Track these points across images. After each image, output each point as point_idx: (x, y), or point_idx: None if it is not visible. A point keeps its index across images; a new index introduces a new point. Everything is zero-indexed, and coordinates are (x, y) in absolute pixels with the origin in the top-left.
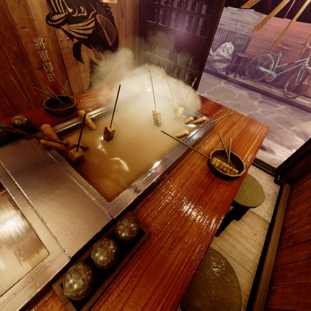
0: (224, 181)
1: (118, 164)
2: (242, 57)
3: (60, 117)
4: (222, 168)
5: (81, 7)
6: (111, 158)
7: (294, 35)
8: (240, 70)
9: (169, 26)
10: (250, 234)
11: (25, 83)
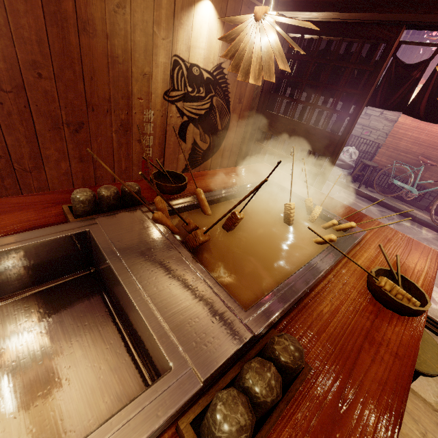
0: (397, 316)
1: (245, 263)
2: (369, 165)
3: (165, 195)
4: (396, 295)
5: (201, 88)
6: (234, 253)
7: None
8: (366, 180)
9: (293, 119)
10: (415, 434)
11: (118, 153)
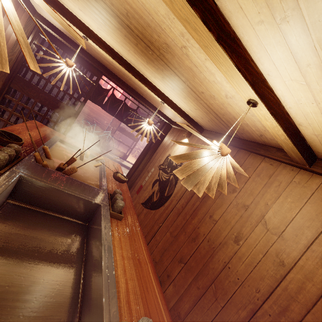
0: (122, 184)
1: (84, 178)
2: None
3: None
4: (122, 178)
5: None
6: (78, 175)
7: (102, 116)
8: None
9: (44, 90)
10: None
11: None
